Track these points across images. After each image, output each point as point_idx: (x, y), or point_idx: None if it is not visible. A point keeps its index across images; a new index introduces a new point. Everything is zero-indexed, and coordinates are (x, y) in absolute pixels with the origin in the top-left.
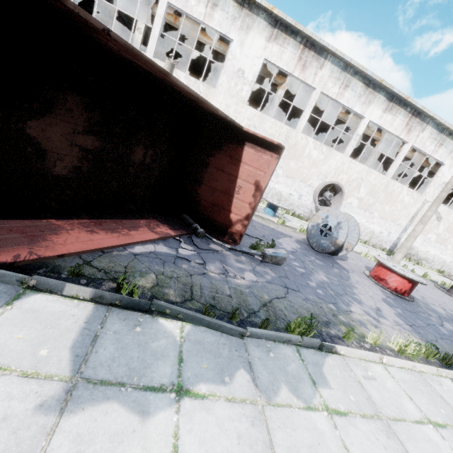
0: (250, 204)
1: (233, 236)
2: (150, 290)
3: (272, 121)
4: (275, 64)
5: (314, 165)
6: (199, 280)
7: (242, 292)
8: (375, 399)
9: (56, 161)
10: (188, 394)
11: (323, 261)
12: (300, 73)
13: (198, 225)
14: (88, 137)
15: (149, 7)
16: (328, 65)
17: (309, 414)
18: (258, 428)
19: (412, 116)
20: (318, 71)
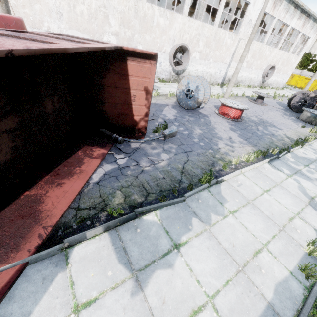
0: (145, 106)
1: (140, 131)
2: (125, 203)
3: None
4: None
5: (164, 32)
6: (143, 178)
7: (168, 171)
8: (245, 195)
9: None
10: (180, 245)
11: (193, 116)
12: None
13: (116, 134)
14: (7, 120)
15: None
16: None
17: (226, 220)
18: (212, 240)
19: None
20: None
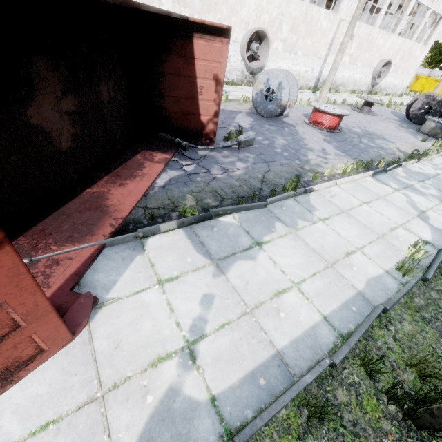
0: (215, 101)
1: (208, 137)
2: (198, 206)
3: None
4: None
5: (233, 12)
6: (216, 185)
7: (245, 180)
8: (339, 205)
9: (59, 137)
10: (263, 243)
11: (275, 125)
12: None
13: (179, 139)
14: (67, 99)
15: None
16: None
17: (315, 226)
18: (298, 241)
19: None
20: None
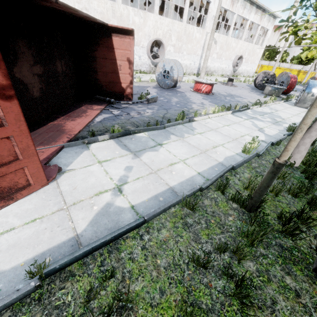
0: (129, 74)
1: (128, 97)
2: (122, 129)
3: None
4: None
5: (139, 29)
6: (133, 120)
7: (152, 117)
8: (210, 127)
9: (32, 88)
10: (163, 144)
11: (171, 92)
12: None
13: (109, 98)
14: (37, 66)
15: None
16: None
17: (195, 136)
18: (184, 143)
19: None
20: None
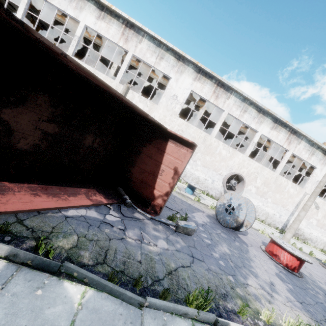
0: (169, 184)
1: (154, 208)
2: (67, 251)
3: (195, 128)
4: (198, 93)
5: (223, 160)
6: (116, 244)
7: (152, 259)
8: None
9: (20, 138)
10: None
11: (227, 234)
12: (214, 100)
13: (128, 196)
14: (50, 124)
15: (122, 56)
16: (233, 97)
17: None
18: None
19: (290, 133)
20: (226, 100)
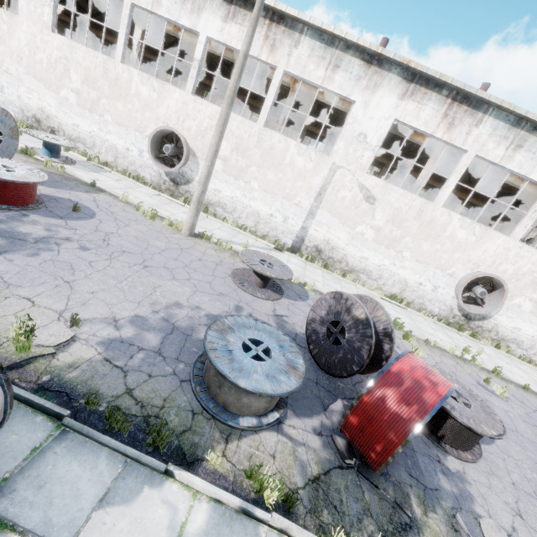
0: None
1: None
2: None
3: (84, 49)
4: None
5: (148, 107)
6: None
7: None
8: None
9: None
10: None
11: None
12: None
13: None
14: None
15: None
16: None
17: None
18: None
19: (271, 23)
20: None
